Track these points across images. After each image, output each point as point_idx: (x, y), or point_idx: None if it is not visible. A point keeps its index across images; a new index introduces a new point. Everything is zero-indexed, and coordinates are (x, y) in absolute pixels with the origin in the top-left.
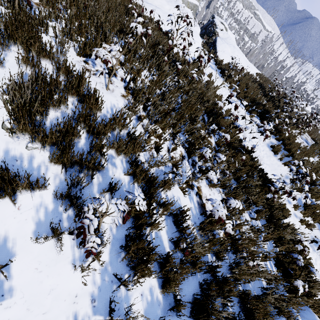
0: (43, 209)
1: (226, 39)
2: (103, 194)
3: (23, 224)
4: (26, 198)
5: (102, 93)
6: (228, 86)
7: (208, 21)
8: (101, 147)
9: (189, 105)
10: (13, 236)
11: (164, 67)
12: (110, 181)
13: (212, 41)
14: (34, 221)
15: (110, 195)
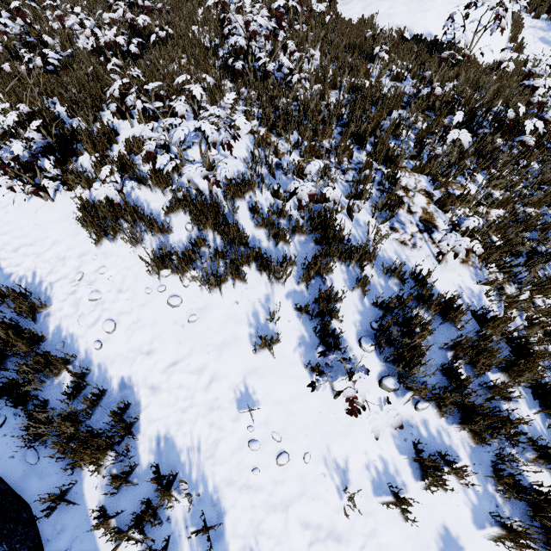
0: (471, 492)
1: None
2: (525, 457)
3: (457, 511)
4: (446, 477)
5: (437, 274)
6: None
7: None
8: (506, 392)
9: None
10: (453, 525)
11: (498, 158)
12: (535, 440)
13: None
14: (468, 507)
15: (542, 461)
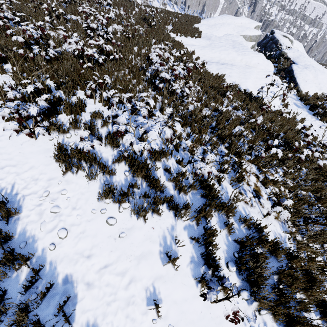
0: None
1: (299, 58)
2: None
3: None
4: None
5: (264, 224)
6: (325, 125)
7: (267, 38)
8: (308, 306)
9: (324, 198)
10: None
11: (288, 162)
12: None
13: (282, 66)
14: None
15: None
